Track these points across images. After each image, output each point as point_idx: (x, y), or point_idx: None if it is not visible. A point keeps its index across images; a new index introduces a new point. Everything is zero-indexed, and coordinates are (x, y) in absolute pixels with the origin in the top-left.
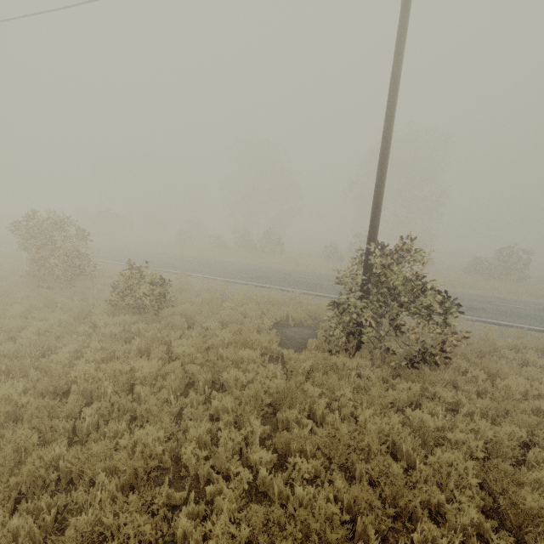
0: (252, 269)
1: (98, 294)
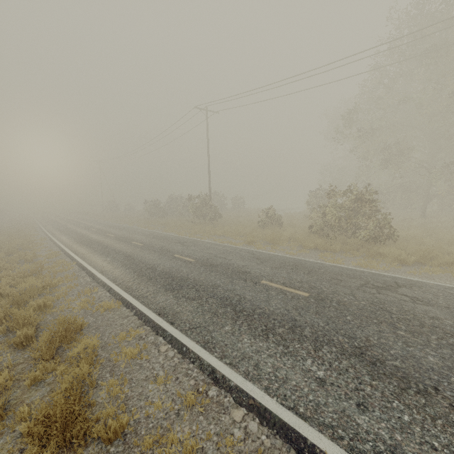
0: (166, 250)
1: (295, 229)
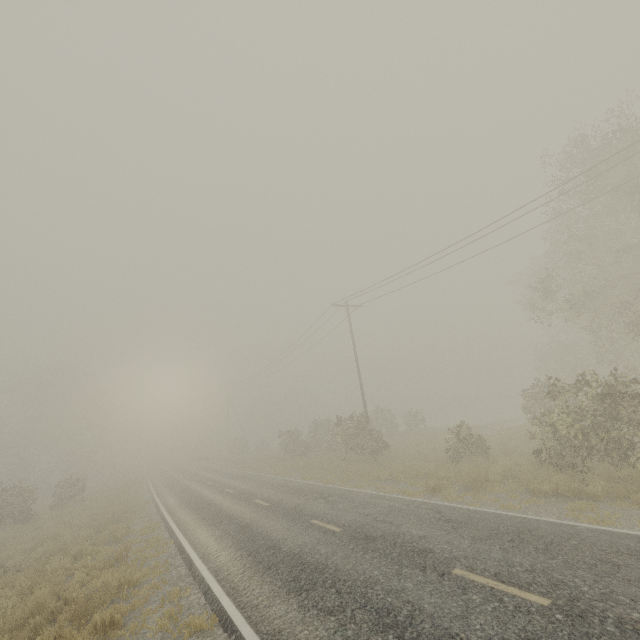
0: (300, 512)
1: (513, 458)
